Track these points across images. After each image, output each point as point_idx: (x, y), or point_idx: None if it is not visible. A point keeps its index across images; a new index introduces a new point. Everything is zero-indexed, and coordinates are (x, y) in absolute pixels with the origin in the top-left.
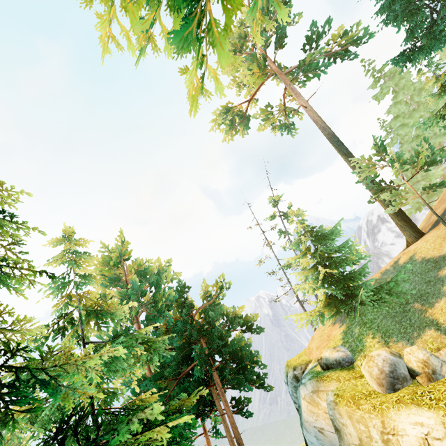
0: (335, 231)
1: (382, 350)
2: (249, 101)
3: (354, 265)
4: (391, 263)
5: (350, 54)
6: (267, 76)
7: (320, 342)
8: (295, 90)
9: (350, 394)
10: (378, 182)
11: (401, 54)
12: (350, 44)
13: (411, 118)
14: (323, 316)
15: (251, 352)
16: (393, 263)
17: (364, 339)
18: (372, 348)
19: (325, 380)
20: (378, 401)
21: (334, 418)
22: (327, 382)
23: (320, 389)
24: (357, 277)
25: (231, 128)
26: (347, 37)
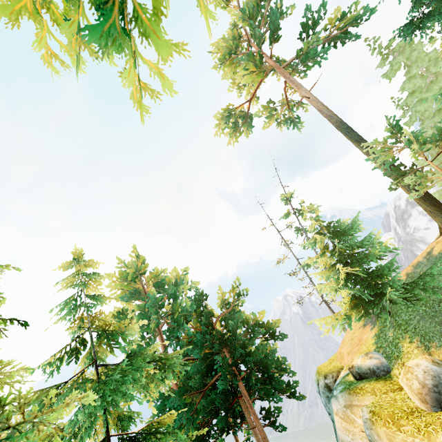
0: (354, 224)
1: (421, 358)
2: (250, 100)
3: (379, 260)
4: (424, 254)
5: (351, 34)
6: (266, 72)
7: (351, 347)
8: (296, 82)
9: (388, 411)
10: (397, 166)
11: (408, 24)
12: (350, 25)
13: (429, 91)
14: (350, 319)
15: (278, 359)
16: (426, 254)
17: (400, 344)
18: (410, 355)
19: (359, 393)
20: (423, 422)
21: (372, 439)
22: (361, 396)
23: (354, 403)
24: (384, 274)
25: (235, 130)
26: (346, 18)
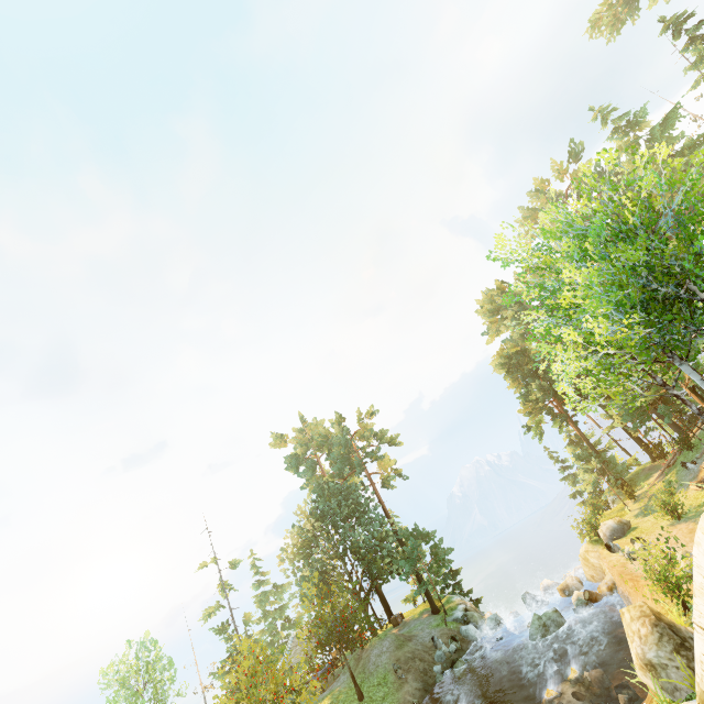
0: None
1: None
2: None
3: None
4: None
5: None
6: None
7: None
8: None
9: None
10: None
11: None
12: None
13: None
14: None
15: None
16: None
17: None
18: None
19: None
20: None
21: None
22: None
23: None
24: None
25: (614, 24)
26: None
